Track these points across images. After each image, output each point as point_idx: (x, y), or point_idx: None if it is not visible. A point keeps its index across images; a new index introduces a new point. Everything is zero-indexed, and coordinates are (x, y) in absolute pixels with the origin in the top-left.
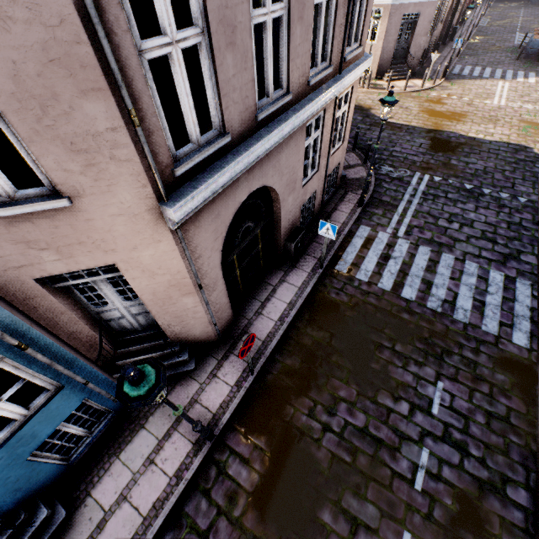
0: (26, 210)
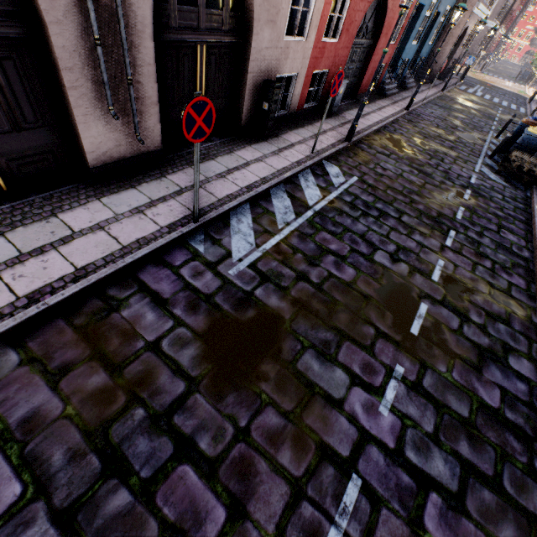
0: None
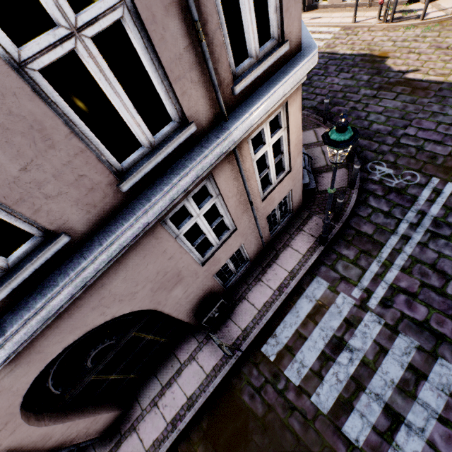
0: None
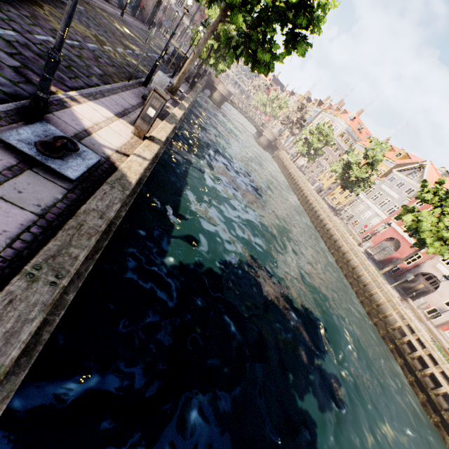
0: None
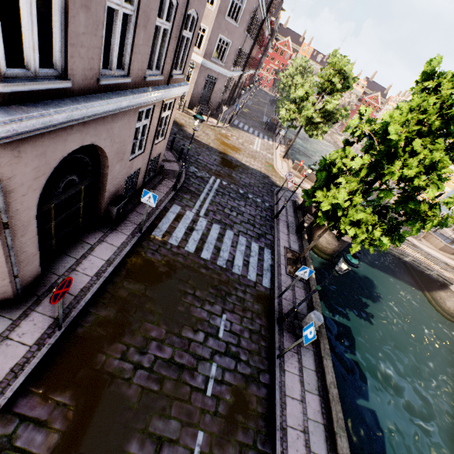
0: None
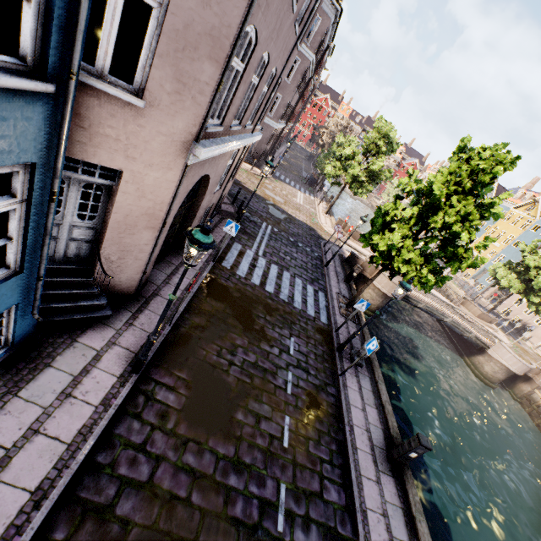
0: (109, 91)
